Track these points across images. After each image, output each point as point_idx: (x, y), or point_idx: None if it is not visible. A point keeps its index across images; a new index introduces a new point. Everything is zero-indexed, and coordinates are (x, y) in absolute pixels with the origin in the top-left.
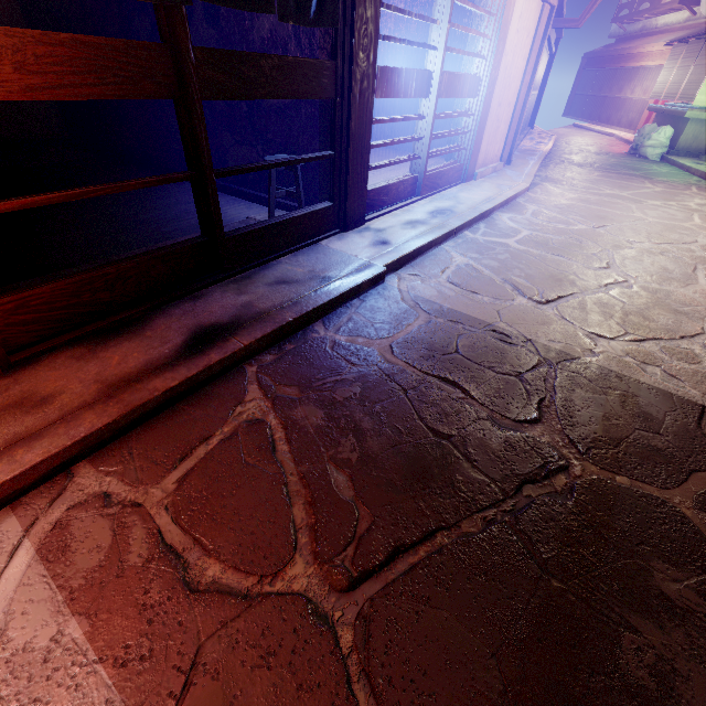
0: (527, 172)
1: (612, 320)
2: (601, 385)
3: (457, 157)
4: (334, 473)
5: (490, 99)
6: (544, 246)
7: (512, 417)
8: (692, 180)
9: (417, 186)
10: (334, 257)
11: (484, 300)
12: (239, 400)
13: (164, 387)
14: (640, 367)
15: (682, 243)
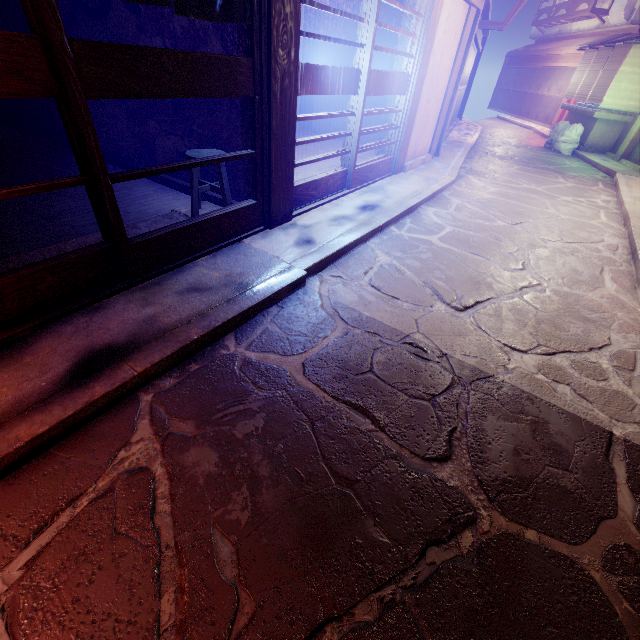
0: (454, 165)
1: (526, 330)
2: (513, 410)
3: (387, 150)
4: (218, 543)
5: (418, 96)
6: (465, 244)
7: (421, 454)
8: (598, 176)
9: (347, 180)
10: (255, 259)
11: (404, 307)
12: (125, 442)
13: (29, 435)
14: (551, 387)
15: (590, 242)
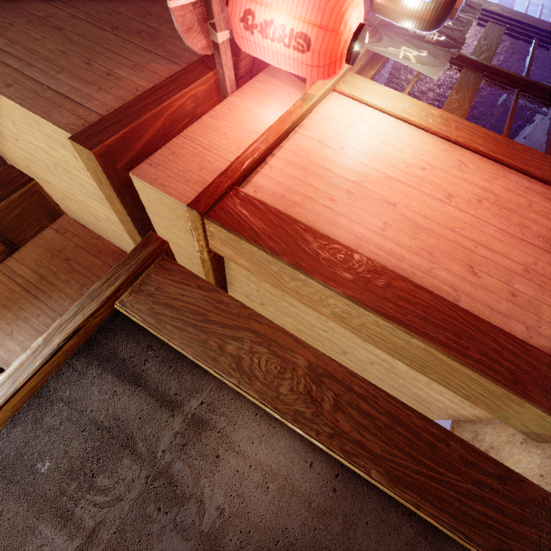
0: None
1: None
2: None
3: None
4: None
5: None
6: None
7: None
8: None
9: None
10: None
11: None
12: None
13: None
14: None
15: None
